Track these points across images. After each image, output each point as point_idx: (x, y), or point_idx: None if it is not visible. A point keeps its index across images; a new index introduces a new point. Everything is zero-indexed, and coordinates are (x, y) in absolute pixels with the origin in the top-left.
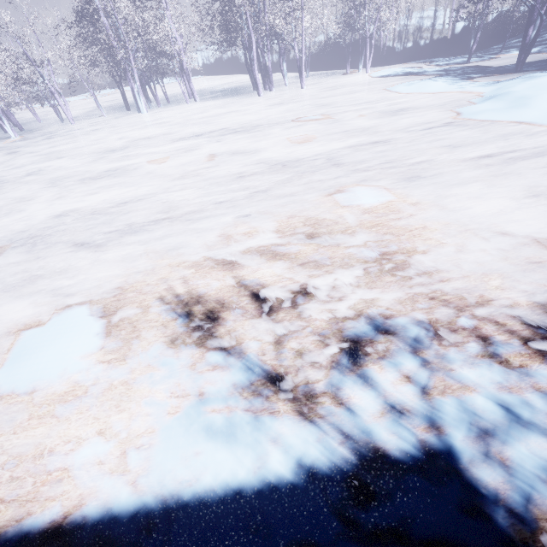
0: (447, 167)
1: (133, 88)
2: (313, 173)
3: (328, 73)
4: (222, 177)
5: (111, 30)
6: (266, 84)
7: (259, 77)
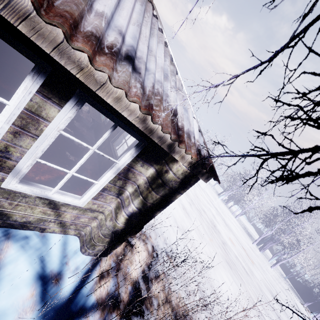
0: (243, 286)
1: (226, 193)
2: (216, 233)
3: (296, 293)
4: (201, 206)
5: (241, 183)
6: (261, 248)
7: (269, 254)
